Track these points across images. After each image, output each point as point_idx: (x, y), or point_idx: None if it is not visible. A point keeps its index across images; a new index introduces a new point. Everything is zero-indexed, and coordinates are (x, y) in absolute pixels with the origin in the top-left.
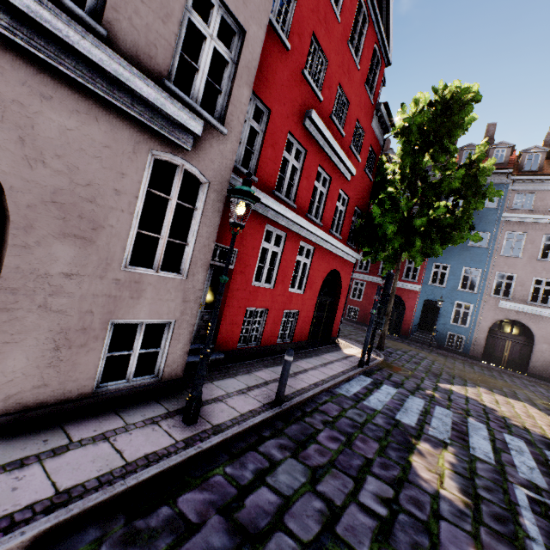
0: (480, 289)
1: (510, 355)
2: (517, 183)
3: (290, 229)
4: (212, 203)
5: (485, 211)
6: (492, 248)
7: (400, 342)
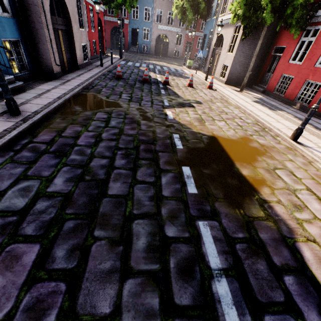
0: (152, 20)
1: (163, 50)
2: None
3: (86, 1)
4: (83, 2)
5: None
6: None
7: (126, 53)
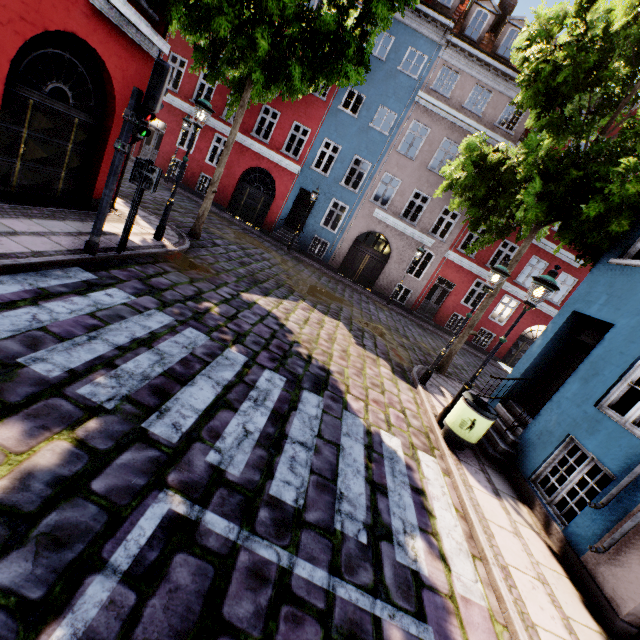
0: (363, 189)
1: (365, 270)
2: (451, 50)
3: None
4: None
5: (404, 80)
6: (392, 139)
7: (254, 237)
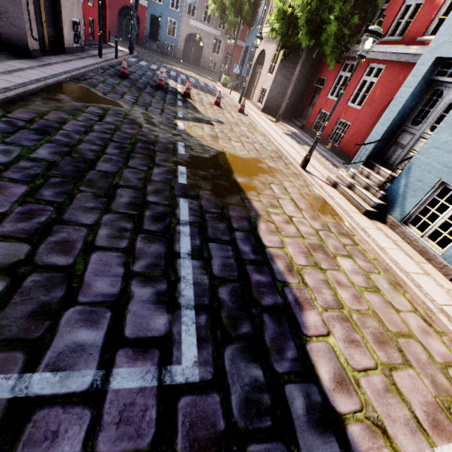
0: (181, 9)
1: (194, 57)
2: None
3: None
4: None
5: None
6: None
7: (141, 49)
